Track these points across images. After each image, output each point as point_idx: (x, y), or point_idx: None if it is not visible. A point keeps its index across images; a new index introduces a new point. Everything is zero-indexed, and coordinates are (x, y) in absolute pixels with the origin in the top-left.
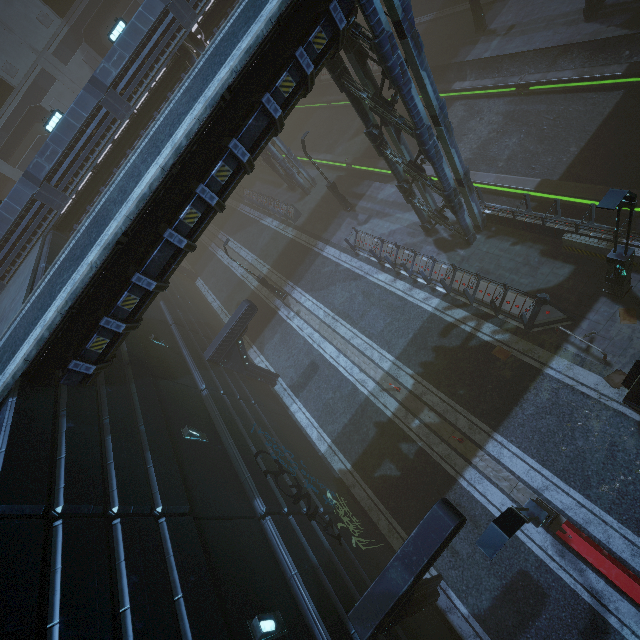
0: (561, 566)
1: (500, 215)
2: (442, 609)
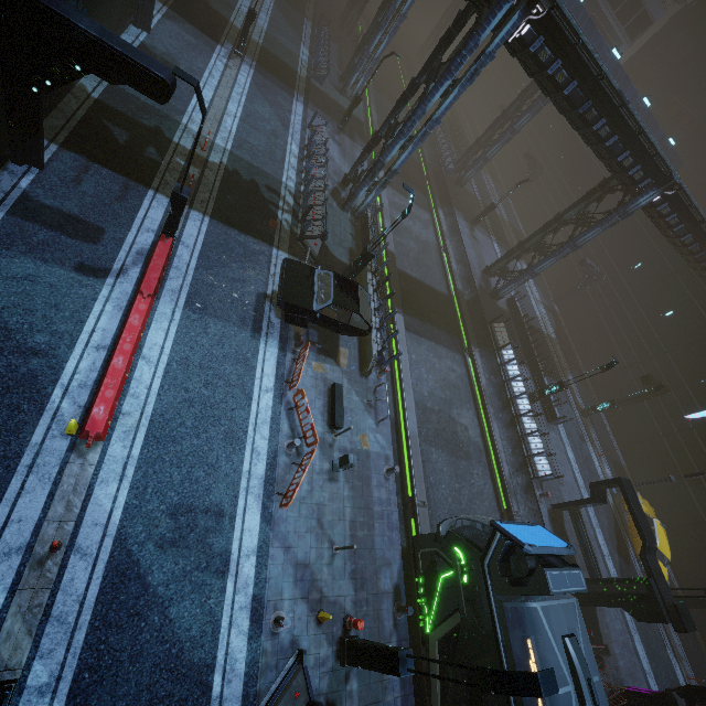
0: (129, 253)
1: (369, 221)
2: (7, 167)
